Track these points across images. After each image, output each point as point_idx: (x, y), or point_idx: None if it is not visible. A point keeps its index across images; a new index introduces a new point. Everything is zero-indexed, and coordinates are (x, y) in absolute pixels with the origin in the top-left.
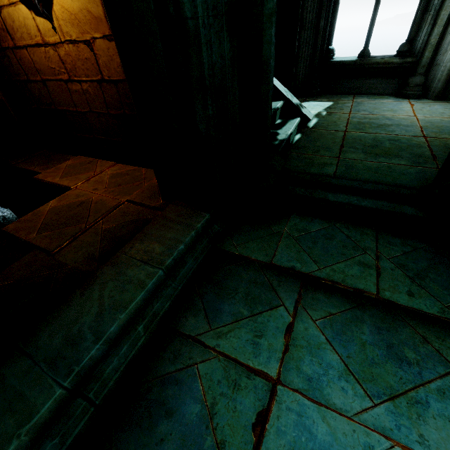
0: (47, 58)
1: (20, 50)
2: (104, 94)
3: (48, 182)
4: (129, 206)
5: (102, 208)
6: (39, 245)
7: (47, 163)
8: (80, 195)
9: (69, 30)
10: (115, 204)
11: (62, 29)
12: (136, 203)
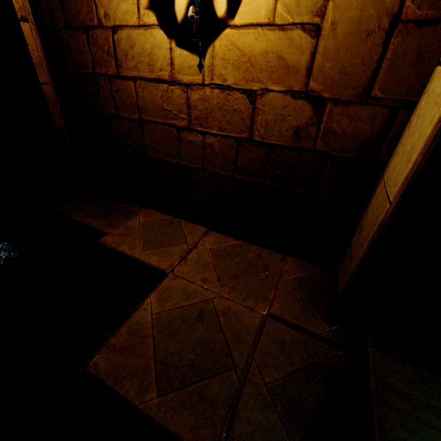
0: (165, 97)
1: (123, 81)
2: (238, 155)
3: (124, 254)
4: (278, 327)
5: (241, 330)
6: (176, 434)
7: (108, 215)
8: (189, 291)
9: (227, 73)
10: (258, 324)
11: (214, 70)
12: (288, 323)
